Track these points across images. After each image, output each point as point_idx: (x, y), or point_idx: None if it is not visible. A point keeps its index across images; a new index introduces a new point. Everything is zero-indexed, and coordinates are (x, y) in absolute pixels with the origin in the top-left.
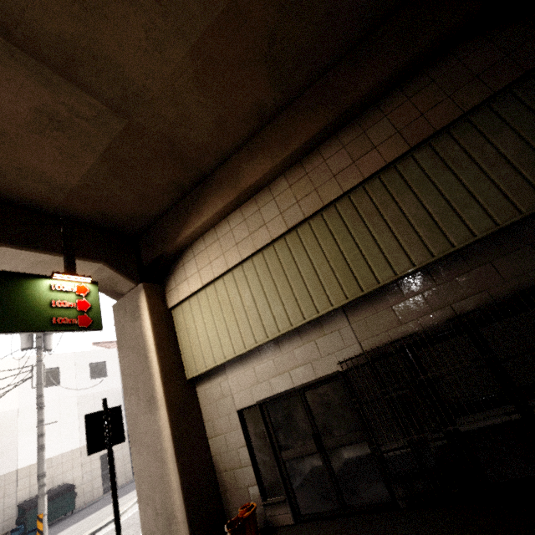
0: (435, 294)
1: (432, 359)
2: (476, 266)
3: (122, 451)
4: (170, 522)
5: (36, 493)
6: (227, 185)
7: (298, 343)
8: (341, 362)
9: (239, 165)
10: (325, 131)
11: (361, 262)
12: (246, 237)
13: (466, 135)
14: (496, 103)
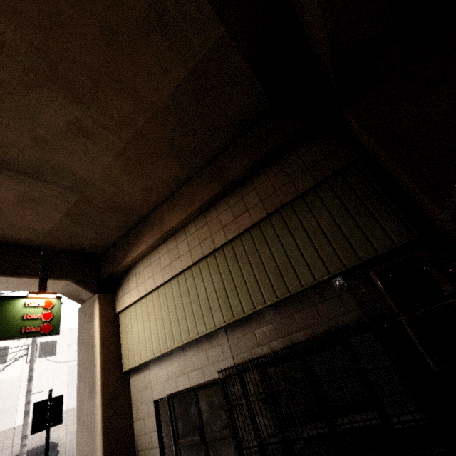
0: (280, 325)
1: (277, 377)
2: (306, 307)
3: None
4: None
5: (27, 449)
6: (156, 226)
7: (195, 352)
8: (219, 371)
9: (164, 213)
10: (217, 196)
11: (235, 295)
12: (167, 265)
13: (301, 209)
14: (319, 189)
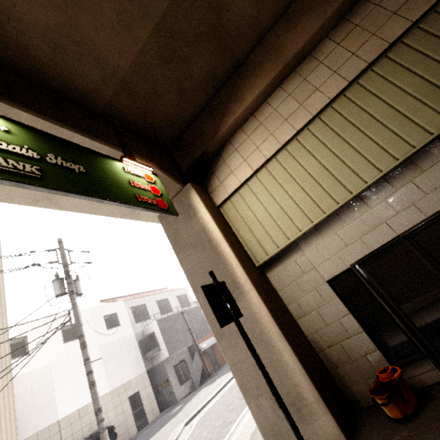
0: None
1: None
2: None
3: (146, 390)
4: (297, 406)
5: None
6: (268, 62)
7: (388, 191)
8: None
9: (277, 39)
10: None
11: None
12: (296, 109)
13: None
14: None
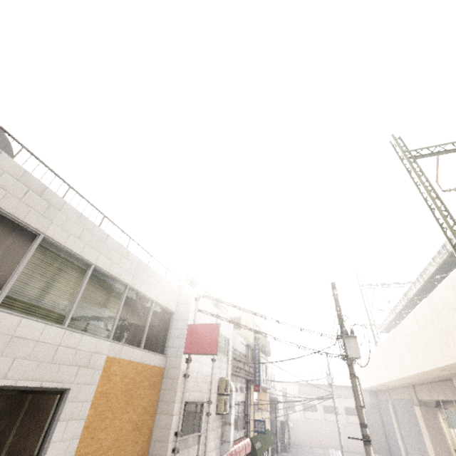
0: None
1: None
2: None
3: None
4: None
5: None
6: None
7: None
8: None
9: None
10: None
11: None
12: None
13: None
14: None
